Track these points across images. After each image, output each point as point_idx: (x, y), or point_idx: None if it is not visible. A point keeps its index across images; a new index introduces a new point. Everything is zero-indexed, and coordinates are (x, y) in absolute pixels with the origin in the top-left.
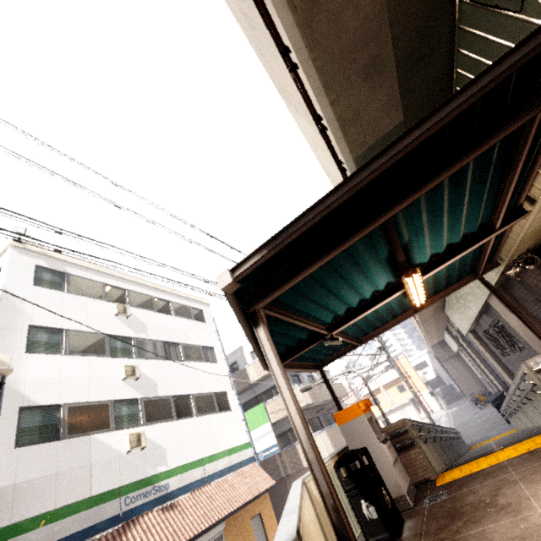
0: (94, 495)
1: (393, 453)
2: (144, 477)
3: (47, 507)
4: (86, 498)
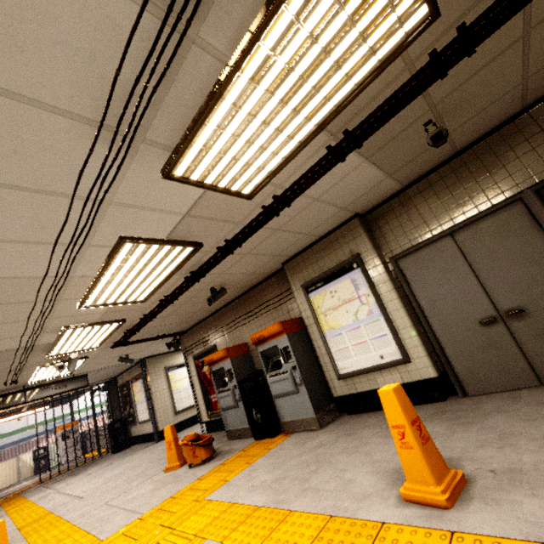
0: (29, 425)
1: (70, 445)
2: (59, 415)
3: (6, 431)
4: (25, 427)
